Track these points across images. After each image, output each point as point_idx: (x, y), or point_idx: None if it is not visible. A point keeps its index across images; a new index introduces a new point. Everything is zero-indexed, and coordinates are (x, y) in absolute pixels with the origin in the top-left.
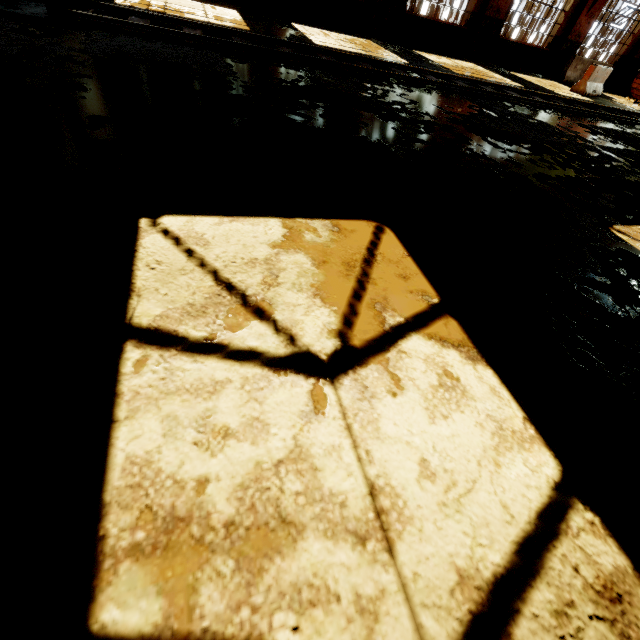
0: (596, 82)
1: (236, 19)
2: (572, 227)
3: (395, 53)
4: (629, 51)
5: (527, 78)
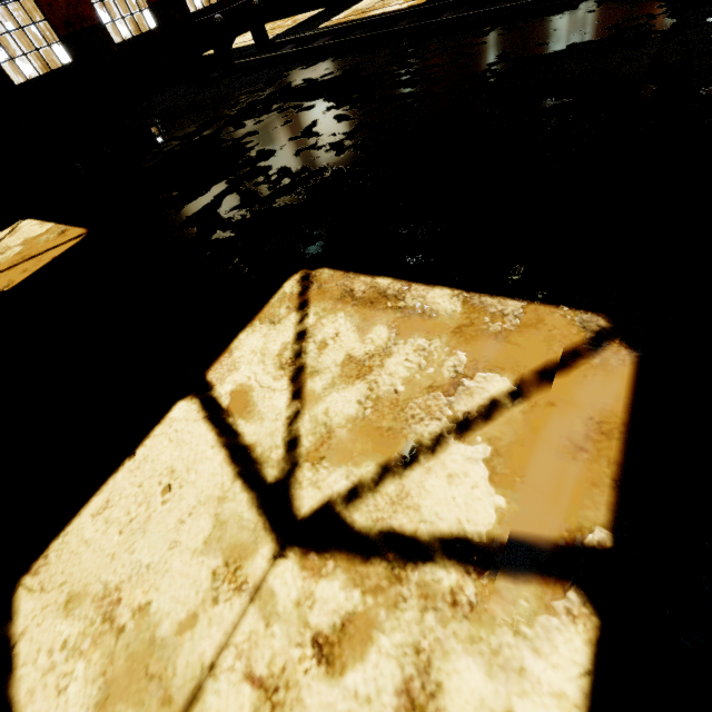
0: None
1: None
2: (239, 259)
3: None
4: None
5: None
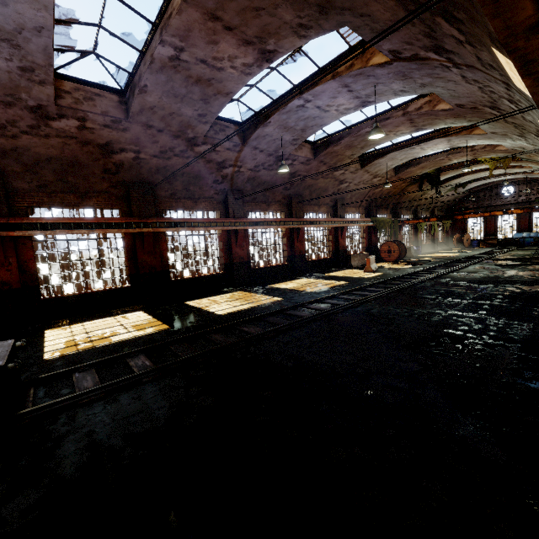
0: (372, 263)
1: (150, 320)
2: None
3: (265, 294)
4: (368, 244)
5: (338, 274)
